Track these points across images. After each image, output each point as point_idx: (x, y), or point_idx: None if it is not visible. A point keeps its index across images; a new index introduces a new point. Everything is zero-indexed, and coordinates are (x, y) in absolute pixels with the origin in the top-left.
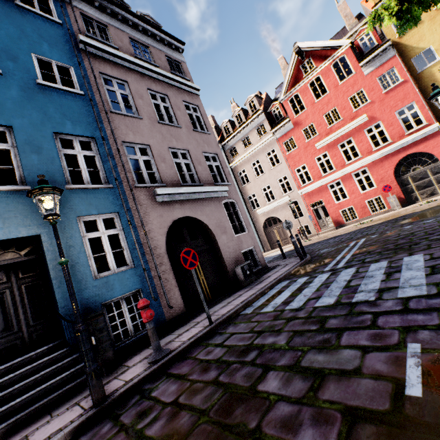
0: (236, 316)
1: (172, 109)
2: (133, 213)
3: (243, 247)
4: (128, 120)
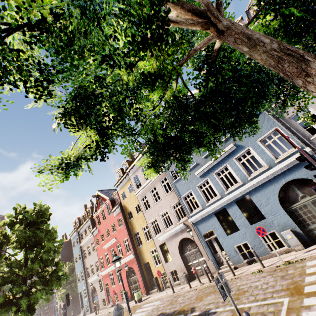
0: None
1: None
2: None
3: None
4: None
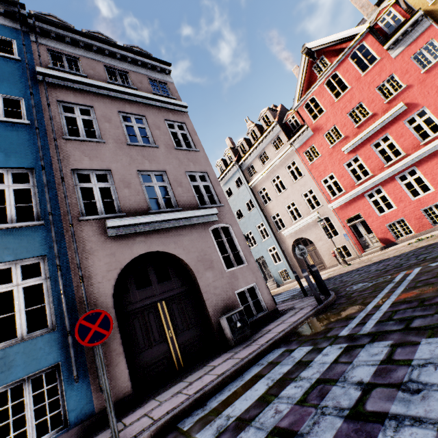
0: (167, 432)
1: (149, 129)
2: (69, 254)
3: (238, 286)
4: (85, 145)
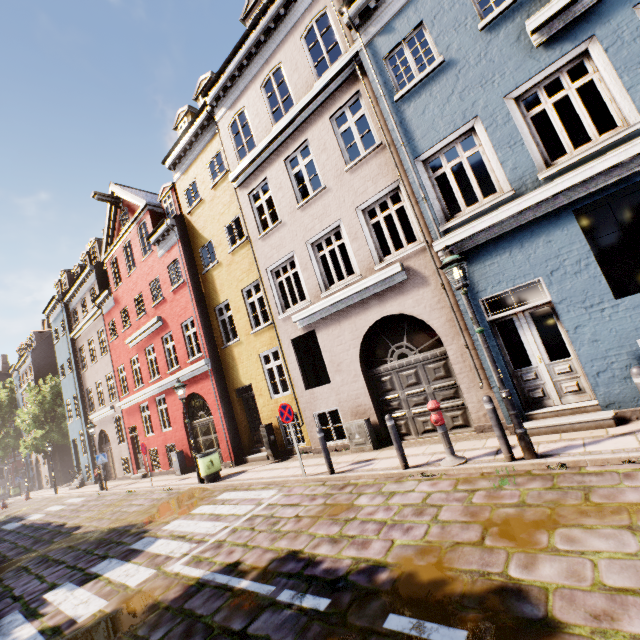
0: None
1: None
2: None
3: None
4: None
